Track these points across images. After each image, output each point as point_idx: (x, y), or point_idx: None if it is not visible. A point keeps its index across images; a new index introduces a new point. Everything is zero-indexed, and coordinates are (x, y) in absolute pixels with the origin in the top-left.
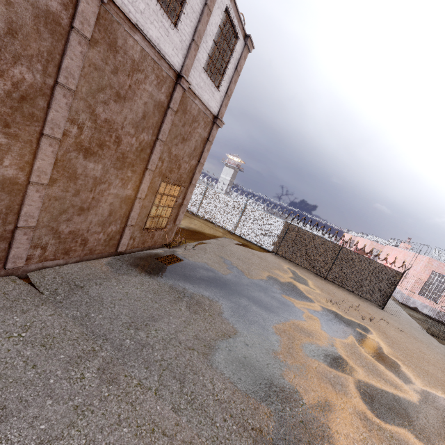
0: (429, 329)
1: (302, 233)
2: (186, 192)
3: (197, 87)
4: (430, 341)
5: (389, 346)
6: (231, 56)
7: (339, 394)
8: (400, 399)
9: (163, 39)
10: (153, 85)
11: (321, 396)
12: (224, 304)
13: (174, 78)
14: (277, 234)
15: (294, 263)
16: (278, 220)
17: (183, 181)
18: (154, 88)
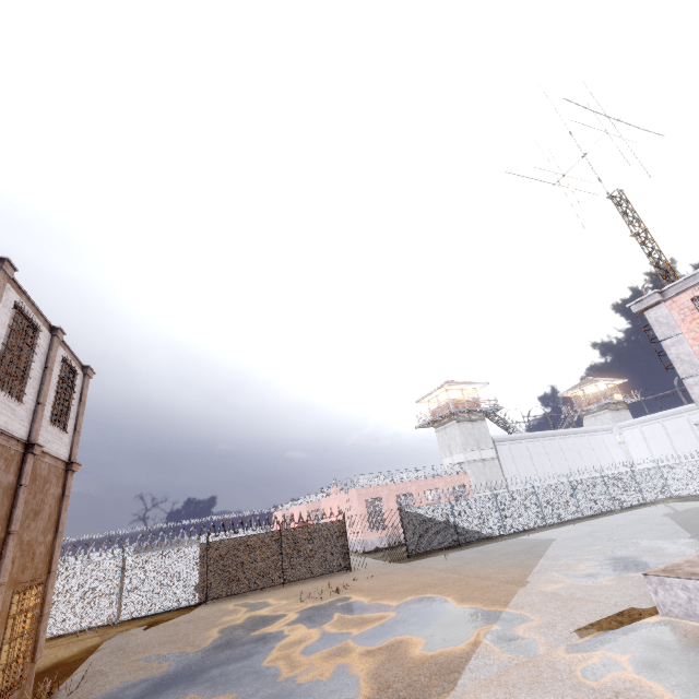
0: (393, 559)
1: (229, 544)
2: (45, 590)
3: (45, 444)
4: (395, 567)
5: (368, 596)
6: (72, 392)
7: (346, 655)
8: (386, 623)
9: (11, 419)
10: (1, 471)
11: (334, 668)
12: (196, 690)
13: (23, 450)
14: (196, 570)
15: (238, 594)
16: (188, 548)
17: (39, 576)
18: (2, 474)
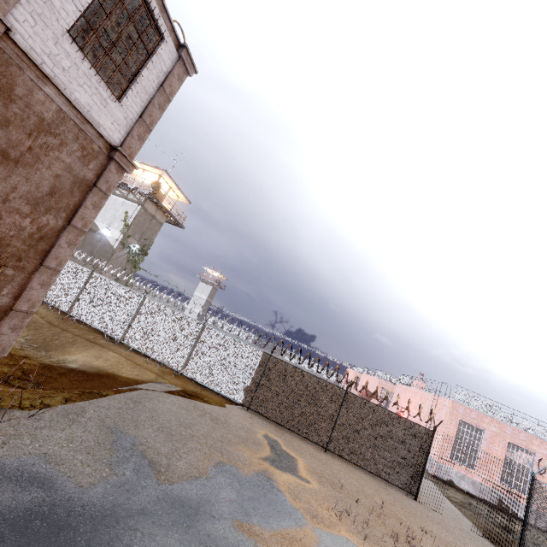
0: (482, 527)
1: (289, 370)
2: (27, 282)
3: (49, 62)
4: None
5: None
6: (149, 59)
7: None
8: None
9: None
10: None
11: None
12: None
13: None
14: (251, 374)
15: (277, 423)
16: (253, 349)
17: (12, 256)
18: None
